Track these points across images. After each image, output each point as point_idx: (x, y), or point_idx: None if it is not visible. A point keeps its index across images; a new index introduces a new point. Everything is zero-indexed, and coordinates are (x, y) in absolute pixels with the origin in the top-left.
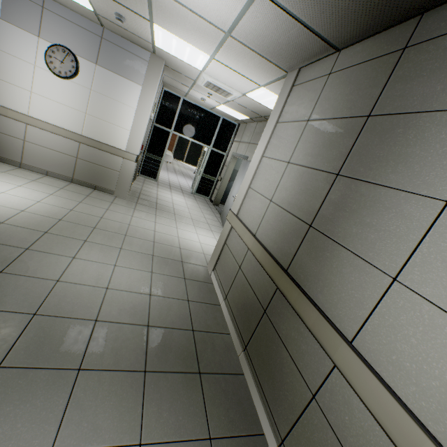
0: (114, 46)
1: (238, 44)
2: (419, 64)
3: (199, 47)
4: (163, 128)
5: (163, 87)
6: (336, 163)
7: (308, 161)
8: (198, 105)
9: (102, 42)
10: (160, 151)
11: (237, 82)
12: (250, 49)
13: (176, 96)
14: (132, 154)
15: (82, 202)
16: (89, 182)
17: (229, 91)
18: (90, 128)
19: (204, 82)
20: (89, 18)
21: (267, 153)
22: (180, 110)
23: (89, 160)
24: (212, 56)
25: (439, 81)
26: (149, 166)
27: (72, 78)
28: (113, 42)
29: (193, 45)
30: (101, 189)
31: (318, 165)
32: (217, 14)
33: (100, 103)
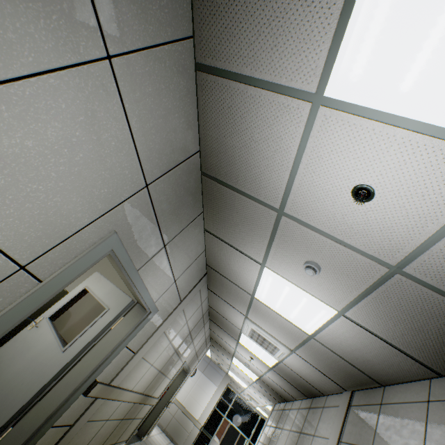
0: (212, 367)
1: (255, 387)
2: (282, 415)
3: (243, 382)
4: (219, 412)
5: (227, 384)
6: (268, 442)
7: (265, 442)
8: (246, 402)
9: (208, 365)
10: (212, 429)
11: (259, 398)
12: (259, 390)
13: (233, 392)
14: (200, 423)
15: (168, 444)
16: (171, 434)
17: (257, 401)
18: (187, 401)
19: (246, 392)
20: (207, 356)
21: (260, 439)
22: (234, 402)
23: (178, 419)
24: (248, 386)
25: (282, 420)
26: (201, 440)
27: (191, 376)
28: (212, 366)
29: (241, 380)
30: (175, 442)
31: (266, 443)
32: (247, 379)
33: (197, 390)
